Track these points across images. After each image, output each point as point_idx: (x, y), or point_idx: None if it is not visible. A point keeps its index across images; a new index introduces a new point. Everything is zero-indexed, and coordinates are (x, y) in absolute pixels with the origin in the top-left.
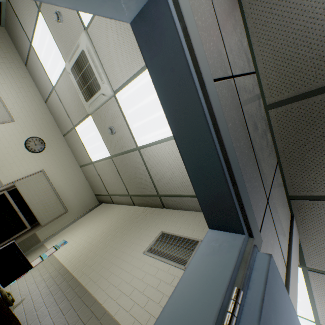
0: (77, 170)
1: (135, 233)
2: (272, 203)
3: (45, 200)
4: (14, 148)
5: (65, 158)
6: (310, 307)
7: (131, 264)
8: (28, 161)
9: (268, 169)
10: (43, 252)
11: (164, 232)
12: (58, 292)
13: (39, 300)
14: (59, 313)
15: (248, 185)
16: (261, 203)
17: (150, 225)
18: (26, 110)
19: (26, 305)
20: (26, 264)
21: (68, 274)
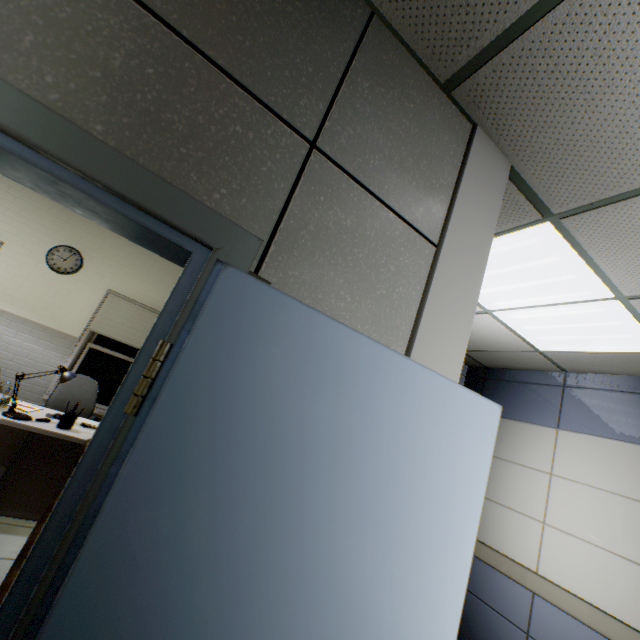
0: (158, 262)
1: None
2: (344, 142)
3: (148, 329)
4: (44, 282)
5: (126, 254)
6: (597, 280)
7: None
8: (79, 290)
9: (306, 62)
10: None
11: None
12: None
13: None
14: None
15: (187, 151)
16: (274, 164)
17: None
18: (1, 213)
19: None
20: None
21: None
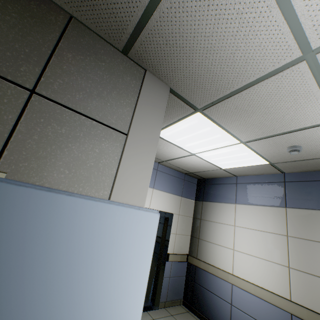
0: None
1: None
2: (56, 87)
3: None
4: None
5: None
6: (230, 136)
7: None
8: None
9: (23, 46)
10: None
11: None
12: None
13: None
14: None
15: None
16: (2, 105)
17: None
18: None
19: None
20: None
21: None
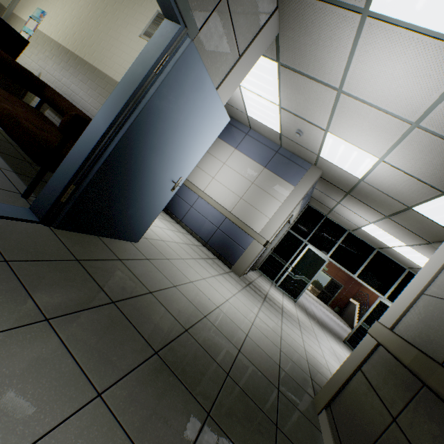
0: None
1: (129, 11)
2: None
3: None
4: None
5: None
6: (277, 96)
7: (130, 47)
8: None
9: None
10: (22, 25)
11: (161, 13)
12: (70, 69)
13: (57, 75)
14: (80, 83)
15: None
16: None
17: (145, 0)
18: None
19: (47, 78)
20: (21, 38)
21: (71, 54)
